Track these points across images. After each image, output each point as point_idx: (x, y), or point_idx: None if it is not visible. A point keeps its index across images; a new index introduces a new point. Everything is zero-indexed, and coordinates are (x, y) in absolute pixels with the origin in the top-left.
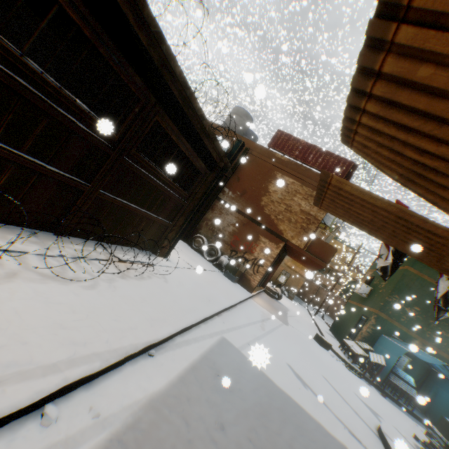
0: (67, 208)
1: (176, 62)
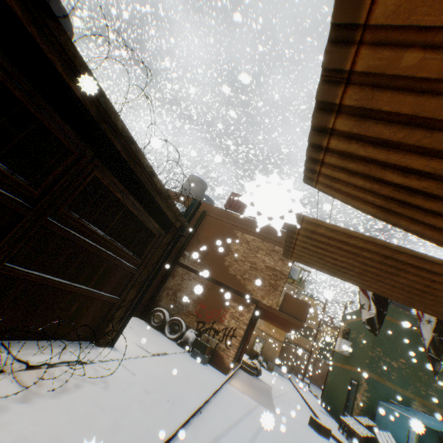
0: None
1: (118, 115)
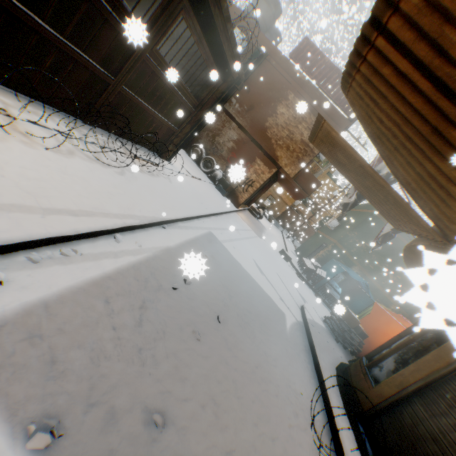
0: (94, 98)
1: None
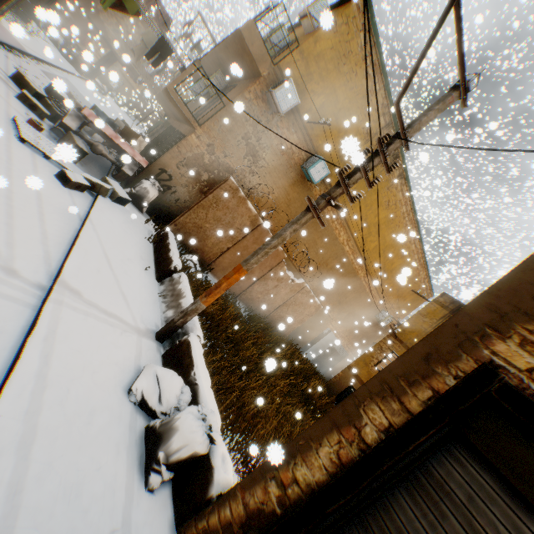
0: None
1: None
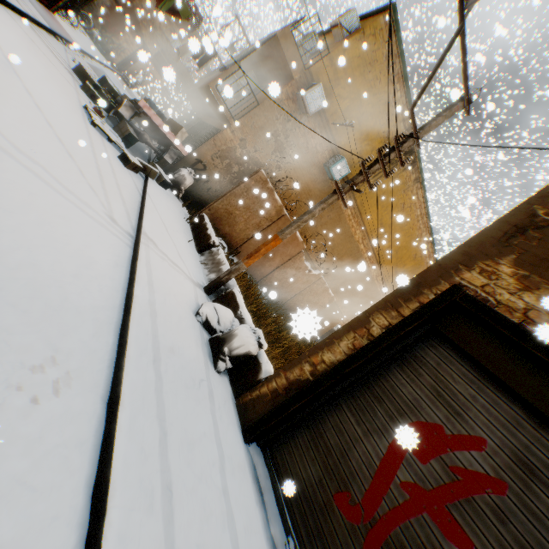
0: None
1: None
